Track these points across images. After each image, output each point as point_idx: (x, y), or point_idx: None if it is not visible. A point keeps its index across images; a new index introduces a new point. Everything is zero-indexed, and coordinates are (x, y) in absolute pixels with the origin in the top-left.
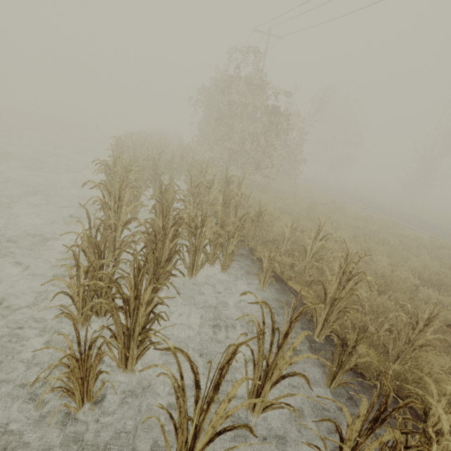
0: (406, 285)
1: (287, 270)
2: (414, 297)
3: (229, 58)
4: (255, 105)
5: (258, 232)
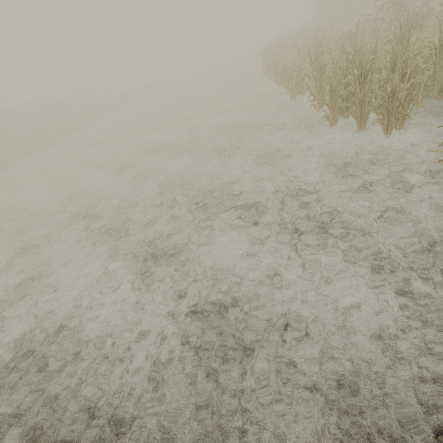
0: None
1: None
2: None
3: None
4: None
5: None
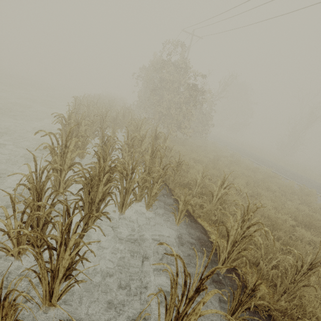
0: (287, 226)
1: (197, 209)
2: (291, 234)
3: (163, 47)
4: (180, 82)
5: (176, 177)
